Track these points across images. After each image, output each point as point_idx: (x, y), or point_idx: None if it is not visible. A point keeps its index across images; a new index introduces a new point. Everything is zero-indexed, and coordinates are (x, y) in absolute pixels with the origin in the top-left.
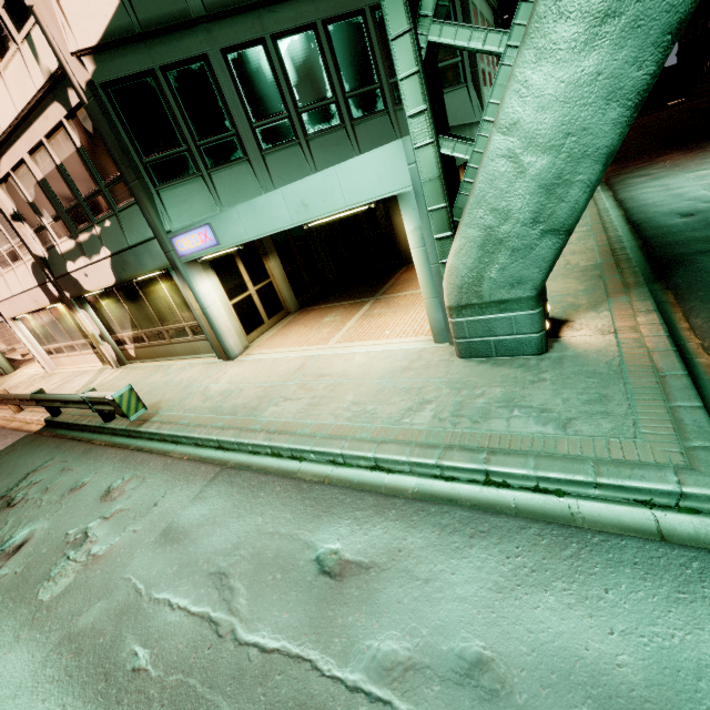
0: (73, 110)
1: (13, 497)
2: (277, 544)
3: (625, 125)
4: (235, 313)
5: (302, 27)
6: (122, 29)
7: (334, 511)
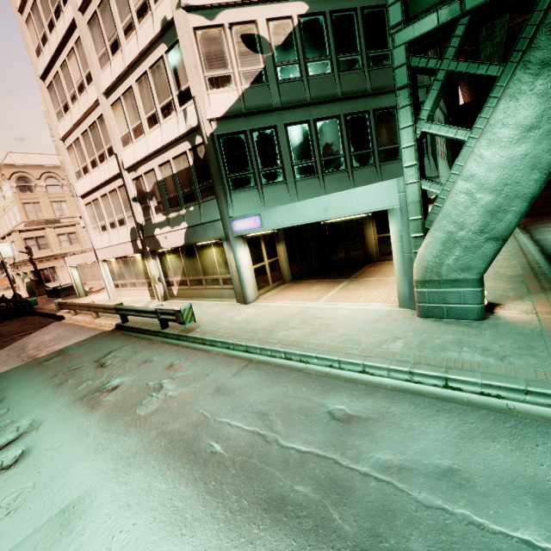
0: (195, 146)
1: (104, 362)
2: (299, 402)
3: (542, 183)
4: (254, 274)
5: (332, 116)
6: (236, 110)
7: (337, 390)
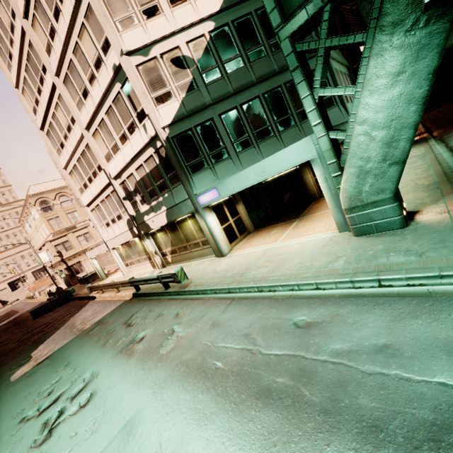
0: (158, 149)
1: (130, 323)
2: (272, 321)
3: (420, 112)
4: (224, 232)
5: (253, 98)
6: (180, 115)
7: (298, 306)
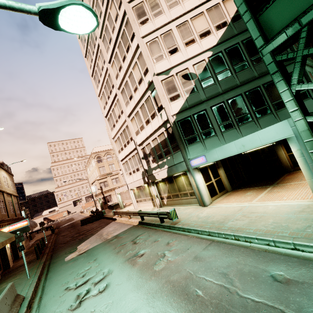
0: (167, 128)
1: (135, 241)
2: (248, 268)
3: None
4: (207, 188)
5: (236, 95)
6: (184, 107)
7: (275, 261)
